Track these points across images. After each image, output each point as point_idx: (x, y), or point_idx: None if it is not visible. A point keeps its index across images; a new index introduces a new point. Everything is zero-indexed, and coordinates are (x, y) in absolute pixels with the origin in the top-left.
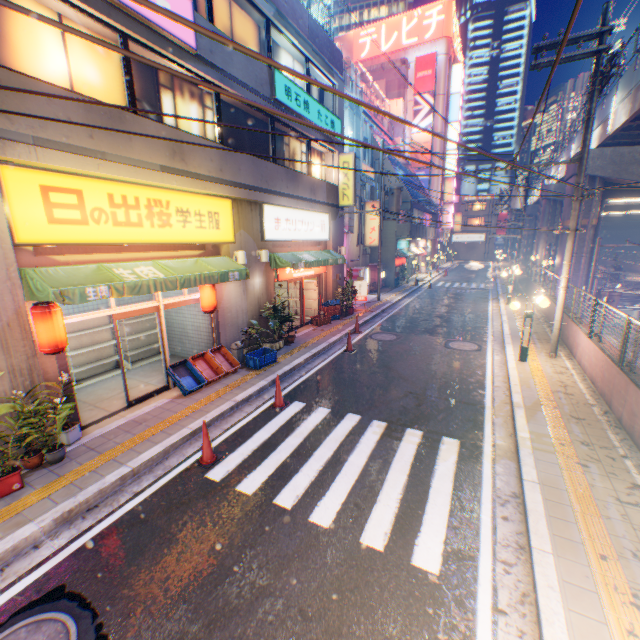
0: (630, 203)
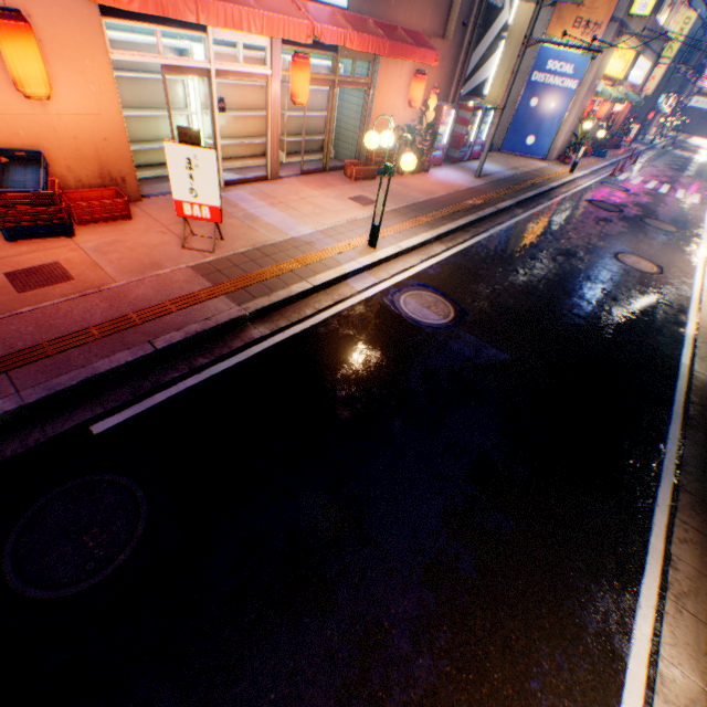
0: None
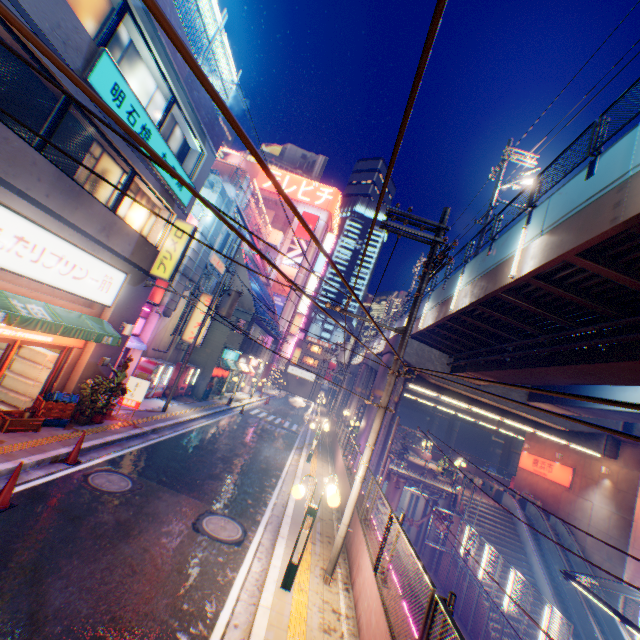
0: (420, 391)
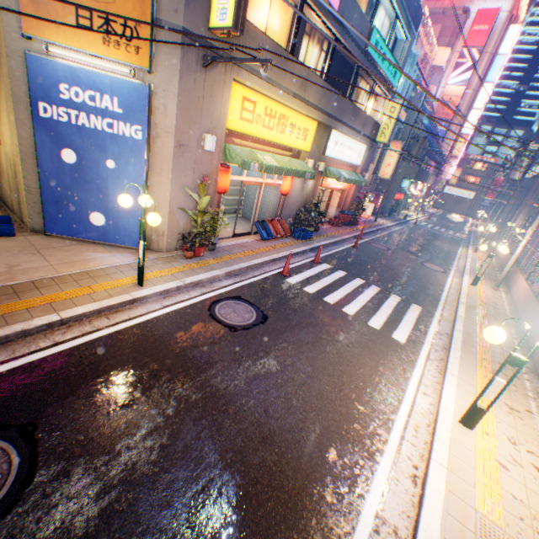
0: None
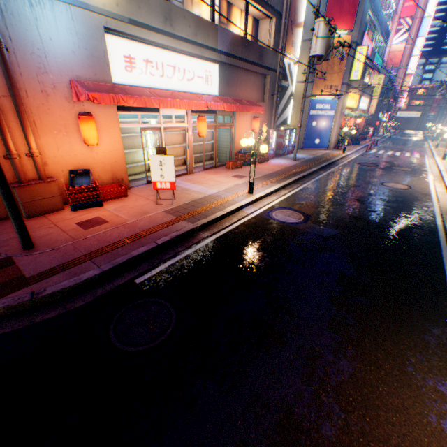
0: None
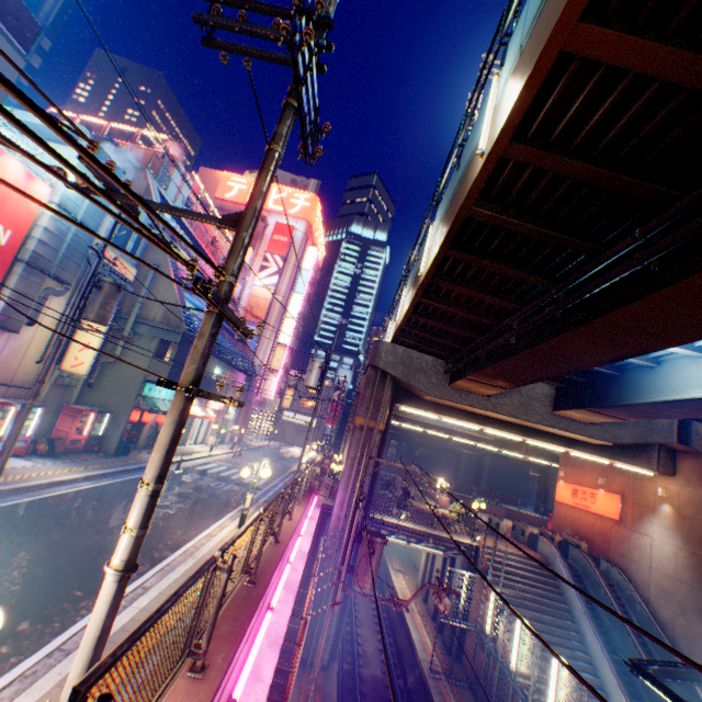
0: (428, 421)
